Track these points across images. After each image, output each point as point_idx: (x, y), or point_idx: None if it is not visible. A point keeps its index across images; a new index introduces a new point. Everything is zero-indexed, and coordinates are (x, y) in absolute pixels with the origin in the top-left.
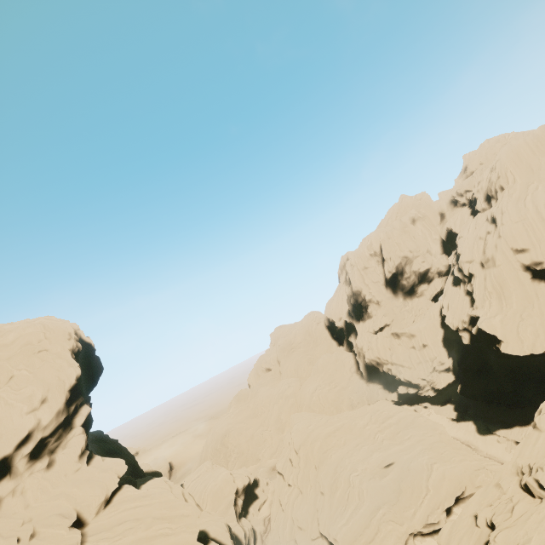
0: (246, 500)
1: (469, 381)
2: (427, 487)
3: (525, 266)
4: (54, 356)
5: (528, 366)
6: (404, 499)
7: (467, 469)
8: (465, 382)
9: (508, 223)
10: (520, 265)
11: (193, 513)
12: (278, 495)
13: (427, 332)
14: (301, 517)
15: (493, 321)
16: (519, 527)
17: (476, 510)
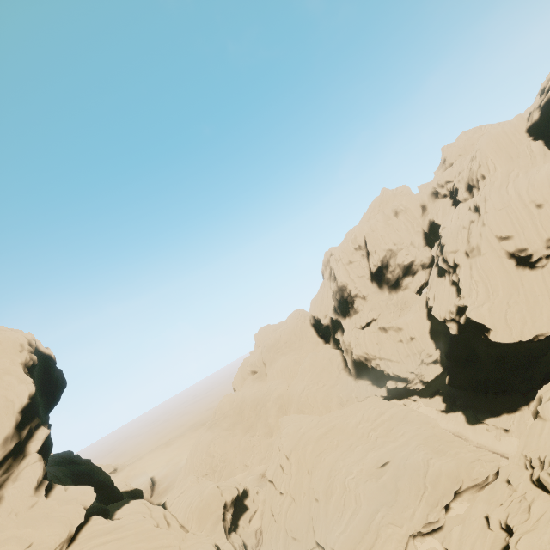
0: (235, 513)
1: (457, 371)
2: (424, 484)
3: (510, 253)
4: (1, 372)
5: (515, 353)
6: (401, 499)
7: (463, 462)
8: (453, 373)
9: (492, 211)
10: (505, 252)
11: (177, 537)
12: (269, 504)
13: (414, 325)
14: (295, 527)
15: (481, 310)
16: (541, 531)
17: (486, 510)
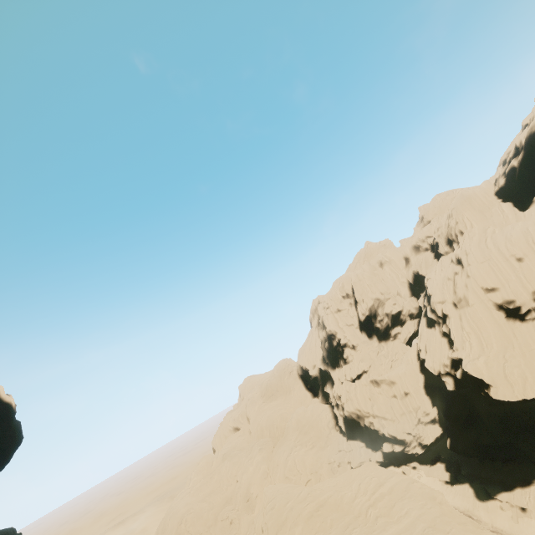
0: None
1: (458, 433)
2: None
3: (498, 304)
4: None
5: (519, 413)
6: None
7: None
8: (454, 435)
9: (475, 263)
10: (493, 304)
11: None
12: None
13: (408, 378)
14: None
15: (478, 363)
16: None
17: None
